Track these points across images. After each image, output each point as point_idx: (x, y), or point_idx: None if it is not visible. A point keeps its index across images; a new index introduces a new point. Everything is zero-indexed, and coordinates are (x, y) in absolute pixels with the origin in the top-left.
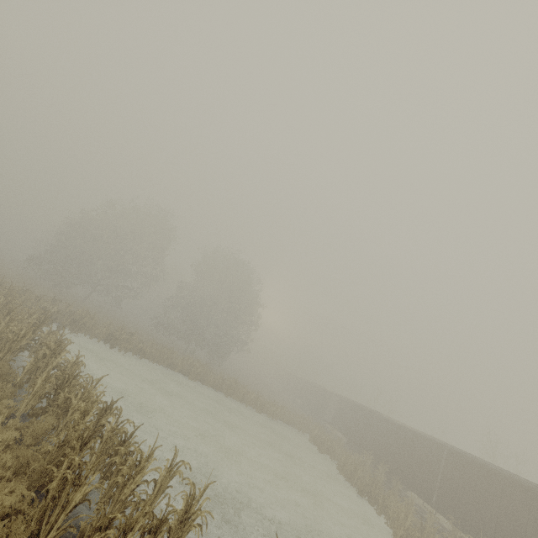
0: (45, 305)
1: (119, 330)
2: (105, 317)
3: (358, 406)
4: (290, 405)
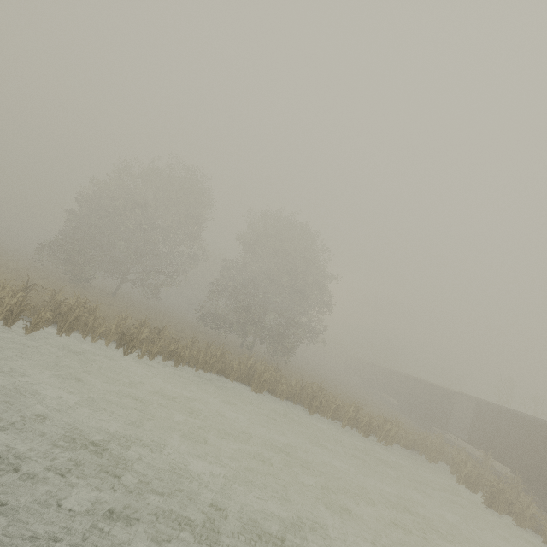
0: (1, 292)
1: (137, 326)
2: (137, 311)
3: (531, 420)
4: (384, 407)
